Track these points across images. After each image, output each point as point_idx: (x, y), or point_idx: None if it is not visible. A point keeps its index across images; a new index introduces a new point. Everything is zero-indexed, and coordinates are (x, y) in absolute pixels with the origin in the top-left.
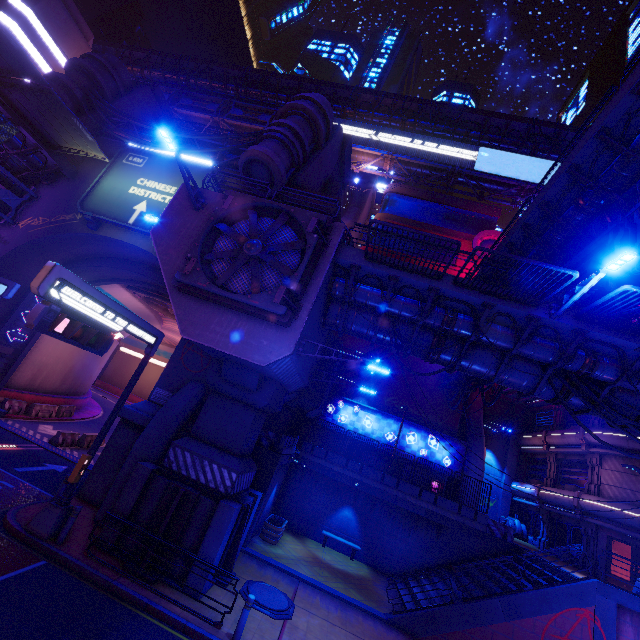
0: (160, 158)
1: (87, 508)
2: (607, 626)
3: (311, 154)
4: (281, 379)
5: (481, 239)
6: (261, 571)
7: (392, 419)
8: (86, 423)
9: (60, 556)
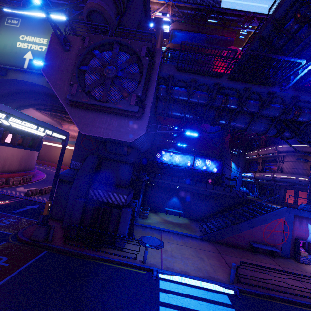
0: (29, 18)
1: (56, 222)
2: (289, 223)
3: (127, 3)
4: (139, 147)
5: (226, 53)
6: (144, 231)
7: (188, 155)
8: (39, 182)
9: (52, 247)
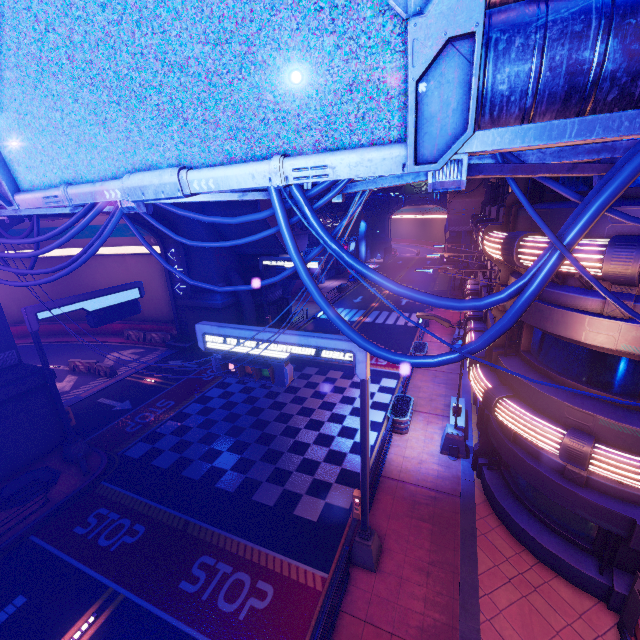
0: None
1: None
2: None
3: None
4: None
5: None
6: None
7: None
8: None
9: None
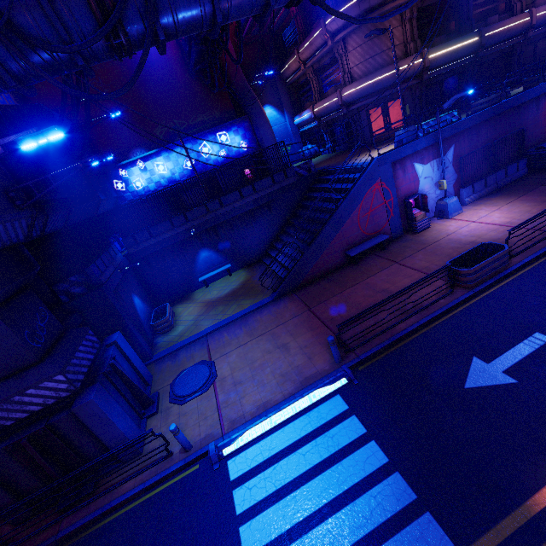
0: None
1: None
2: (389, 183)
3: None
4: None
5: None
6: (176, 362)
7: (177, 147)
8: None
9: None
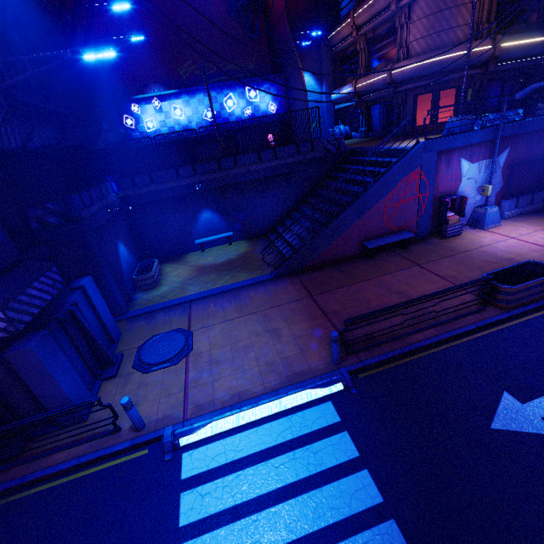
0: None
1: None
2: (429, 174)
3: None
4: None
5: None
6: (151, 324)
7: (200, 93)
8: None
9: None
